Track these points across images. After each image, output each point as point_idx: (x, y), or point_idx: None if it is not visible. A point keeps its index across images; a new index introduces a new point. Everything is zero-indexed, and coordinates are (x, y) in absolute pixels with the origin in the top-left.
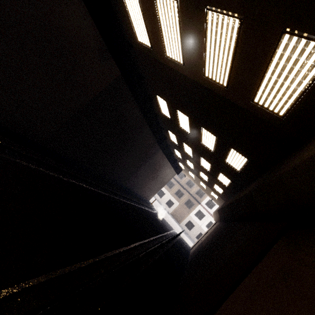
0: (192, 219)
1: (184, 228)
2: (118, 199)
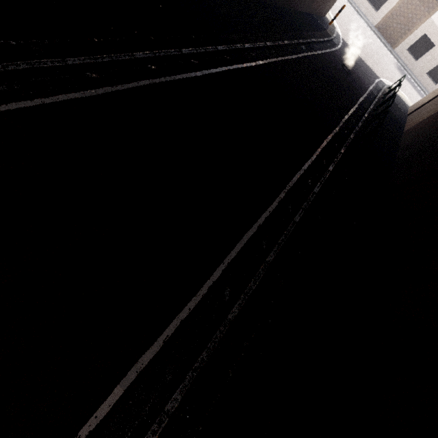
0: (433, 29)
1: (404, 56)
2: (246, 65)
